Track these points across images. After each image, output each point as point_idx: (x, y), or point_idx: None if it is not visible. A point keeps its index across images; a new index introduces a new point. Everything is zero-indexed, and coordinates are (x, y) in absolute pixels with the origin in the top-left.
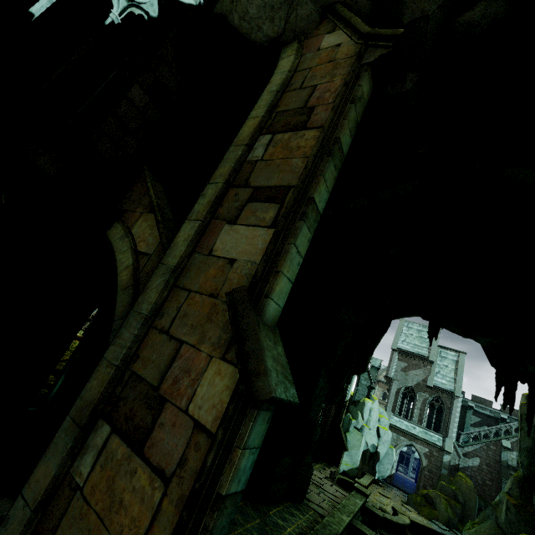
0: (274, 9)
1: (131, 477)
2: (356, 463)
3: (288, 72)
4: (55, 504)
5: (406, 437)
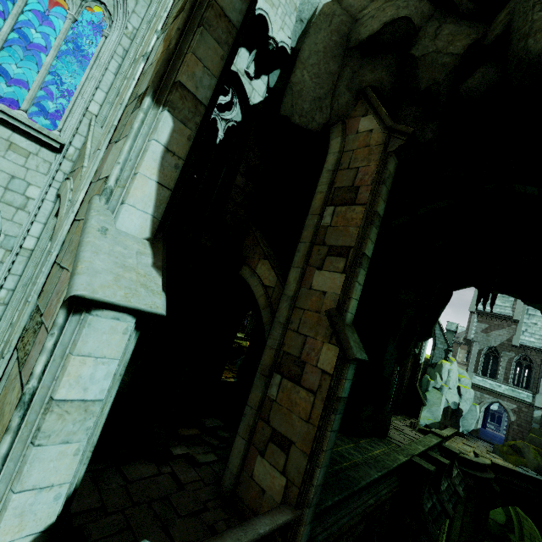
0: (321, 100)
1: (298, 394)
2: (437, 418)
3: (338, 153)
4: (265, 407)
5: (491, 395)
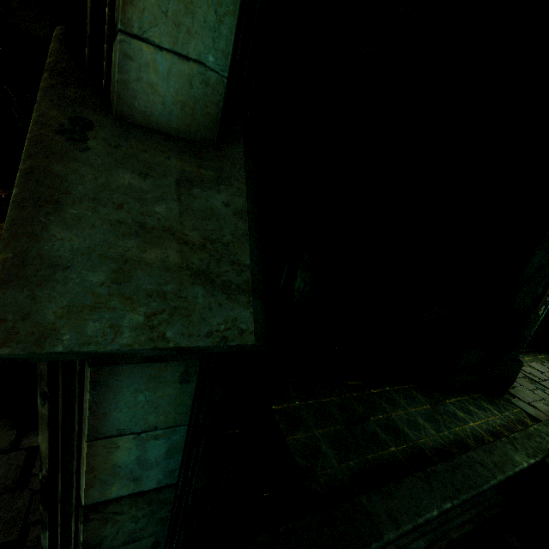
0: None
1: None
2: None
3: None
4: None
5: None
